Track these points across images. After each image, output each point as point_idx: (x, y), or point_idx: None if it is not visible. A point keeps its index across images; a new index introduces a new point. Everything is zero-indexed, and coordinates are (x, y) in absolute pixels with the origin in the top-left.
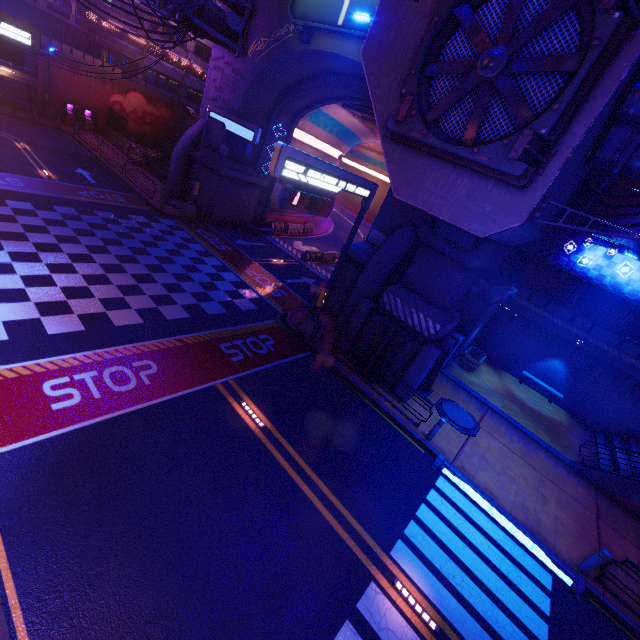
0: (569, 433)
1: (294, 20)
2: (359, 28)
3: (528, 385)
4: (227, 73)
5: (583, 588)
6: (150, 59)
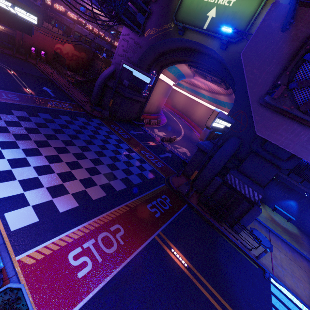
0: (303, 241)
1: (177, 22)
2: (216, 32)
3: (276, 212)
4: (130, 43)
5: None
6: (78, 27)
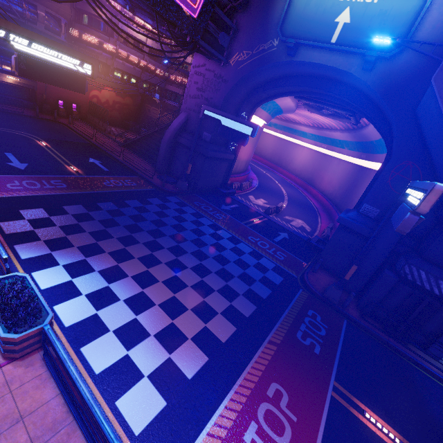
0: None
1: (284, 38)
2: (354, 45)
3: None
4: (208, 77)
5: None
6: (118, 62)
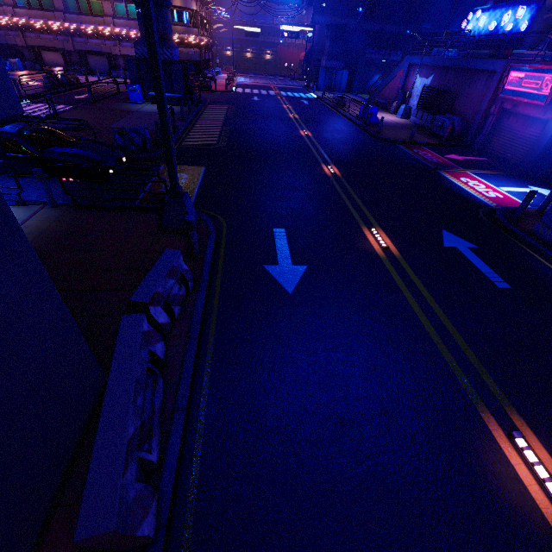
0: None
1: None
2: None
3: None
4: None
5: (317, 97)
6: None
